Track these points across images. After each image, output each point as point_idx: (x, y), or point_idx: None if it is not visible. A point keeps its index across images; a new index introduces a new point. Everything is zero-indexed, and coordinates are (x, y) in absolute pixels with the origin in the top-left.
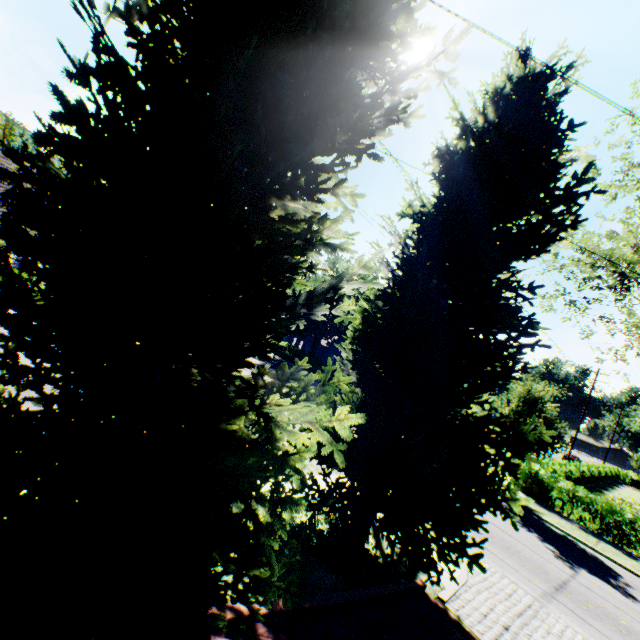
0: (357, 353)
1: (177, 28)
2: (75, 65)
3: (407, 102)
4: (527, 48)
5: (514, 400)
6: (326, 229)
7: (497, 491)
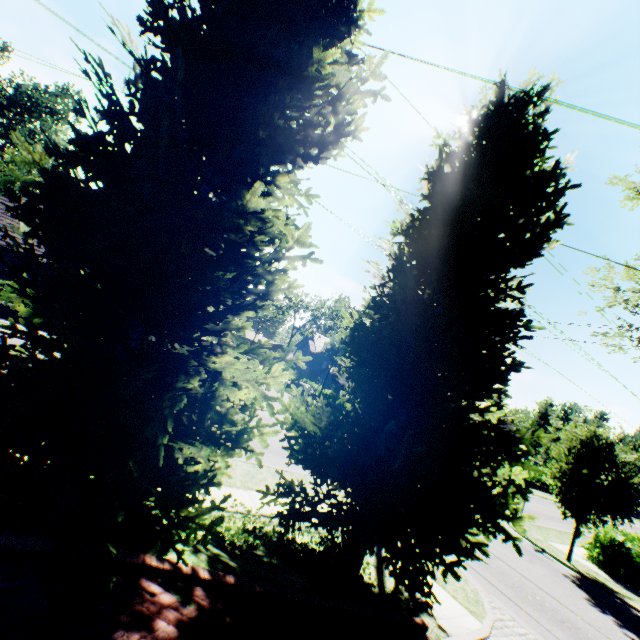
0: (350, 361)
1: (142, 73)
2: (77, 103)
3: (357, 122)
4: (502, 80)
5: (575, 448)
6: (249, 201)
7: (494, 505)
